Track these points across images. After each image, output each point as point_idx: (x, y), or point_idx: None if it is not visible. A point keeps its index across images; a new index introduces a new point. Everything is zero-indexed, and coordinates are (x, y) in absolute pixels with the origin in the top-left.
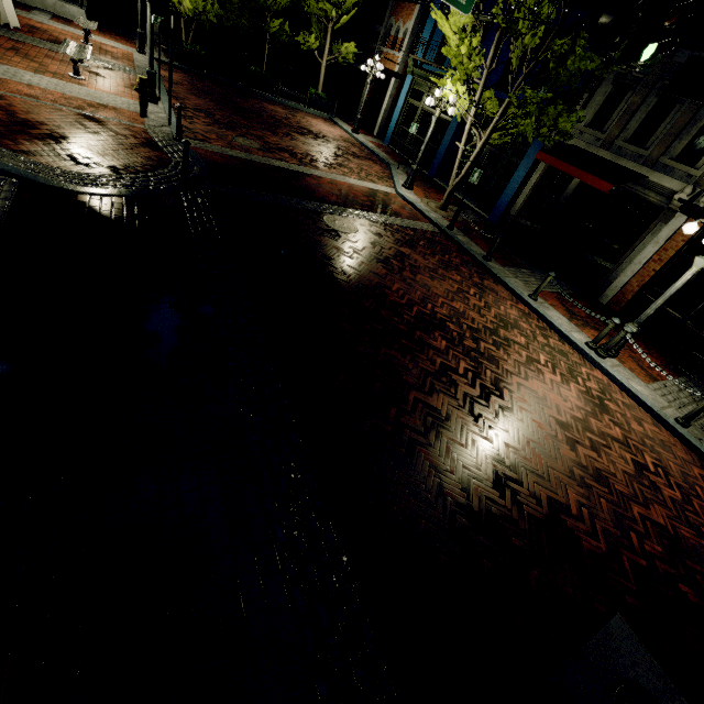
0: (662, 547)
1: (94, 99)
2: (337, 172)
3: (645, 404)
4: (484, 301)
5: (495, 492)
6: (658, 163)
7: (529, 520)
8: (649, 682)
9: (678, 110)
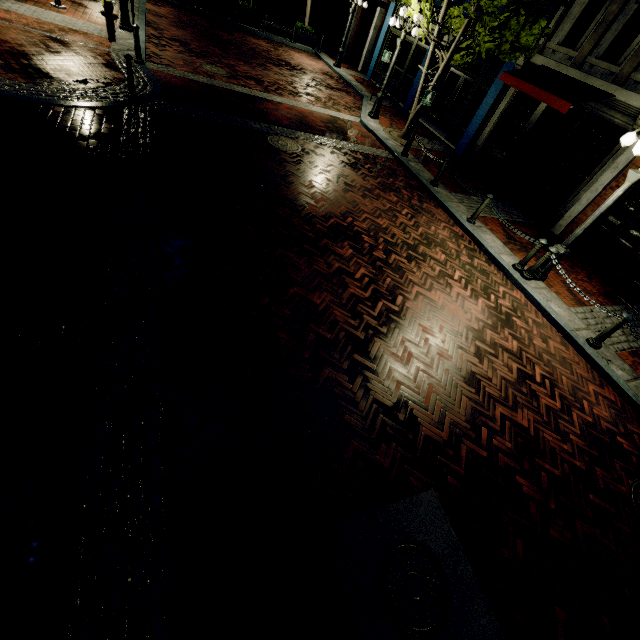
0: (514, 444)
1: (67, 25)
2: (301, 100)
3: (558, 324)
4: (414, 221)
5: (345, 377)
6: (629, 80)
7: (371, 404)
8: (437, 547)
9: None
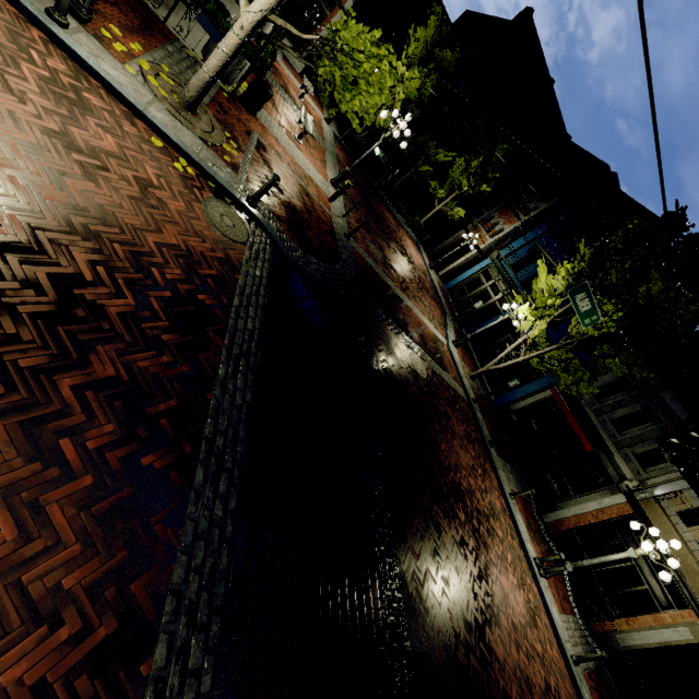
0: None
1: (307, 170)
2: (418, 306)
3: (557, 631)
4: (485, 485)
5: (480, 667)
6: (623, 449)
7: None
8: None
9: (650, 426)
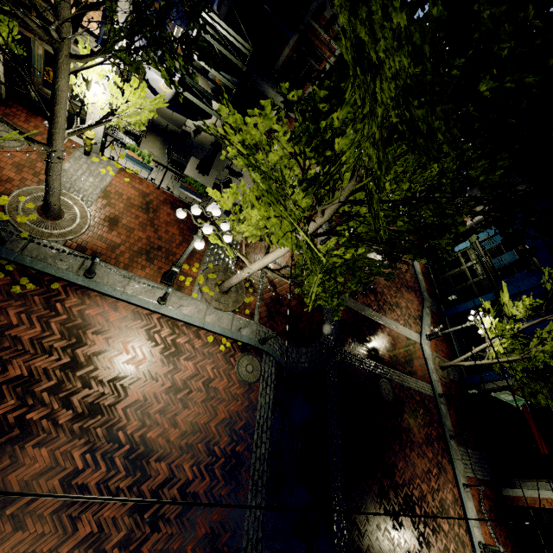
0: None
1: None
2: (394, 316)
3: None
4: (438, 483)
5: None
6: None
7: None
8: None
9: None
